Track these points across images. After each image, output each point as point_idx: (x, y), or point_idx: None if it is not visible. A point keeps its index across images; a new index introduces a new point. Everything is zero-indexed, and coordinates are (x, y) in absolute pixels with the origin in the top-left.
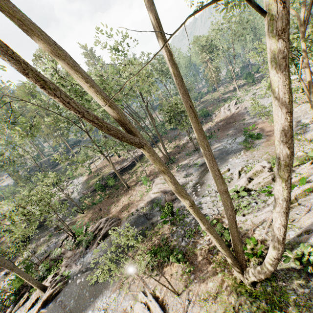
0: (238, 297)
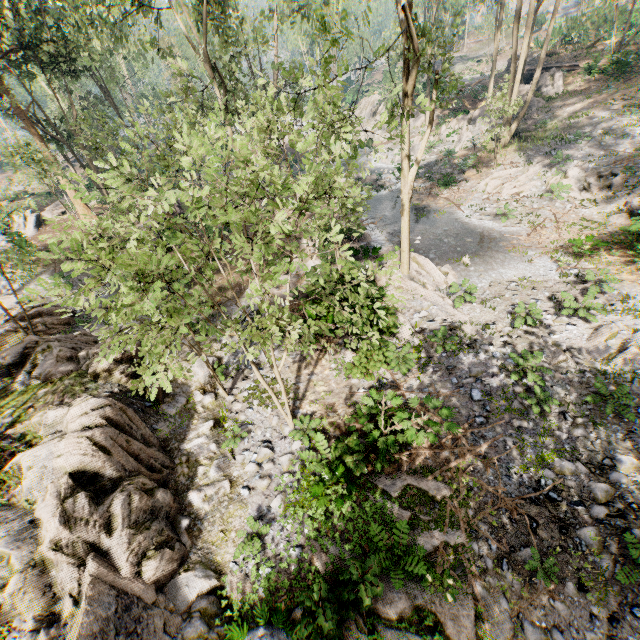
0: (511, 147)
